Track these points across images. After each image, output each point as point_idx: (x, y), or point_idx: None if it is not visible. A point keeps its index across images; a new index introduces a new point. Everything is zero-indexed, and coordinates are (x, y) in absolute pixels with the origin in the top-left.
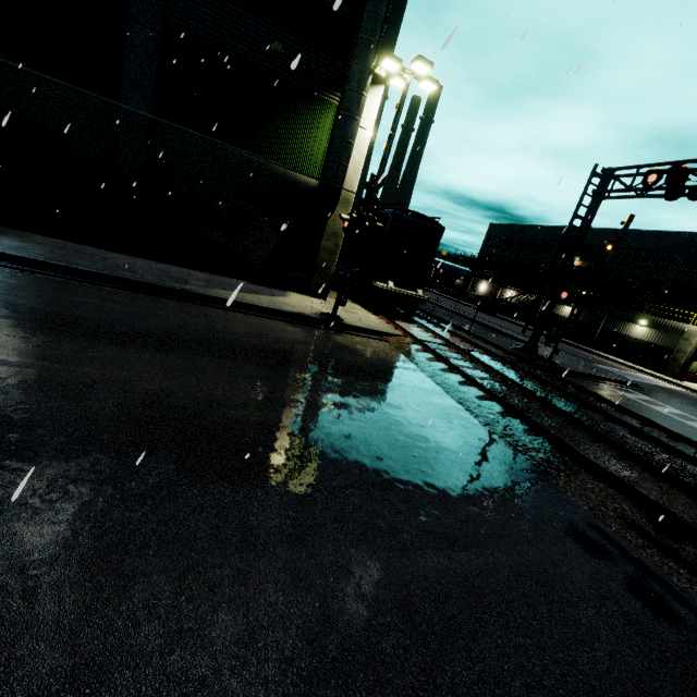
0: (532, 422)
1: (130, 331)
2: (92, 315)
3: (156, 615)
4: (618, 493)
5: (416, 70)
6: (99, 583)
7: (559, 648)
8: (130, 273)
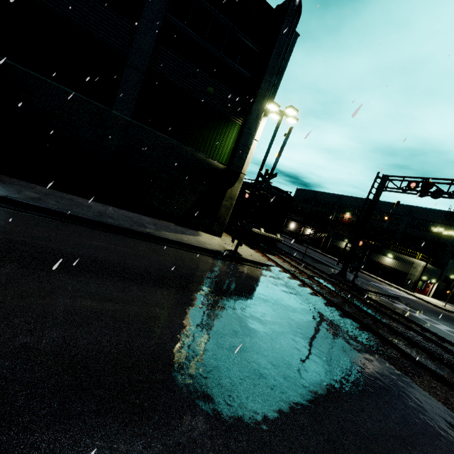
0: (380, 335)
1: (137, 270)
2: (108, 257)
3: None
4: (449, 390)
5: (288, 112)
6: None
7: None
8: (111, 220)
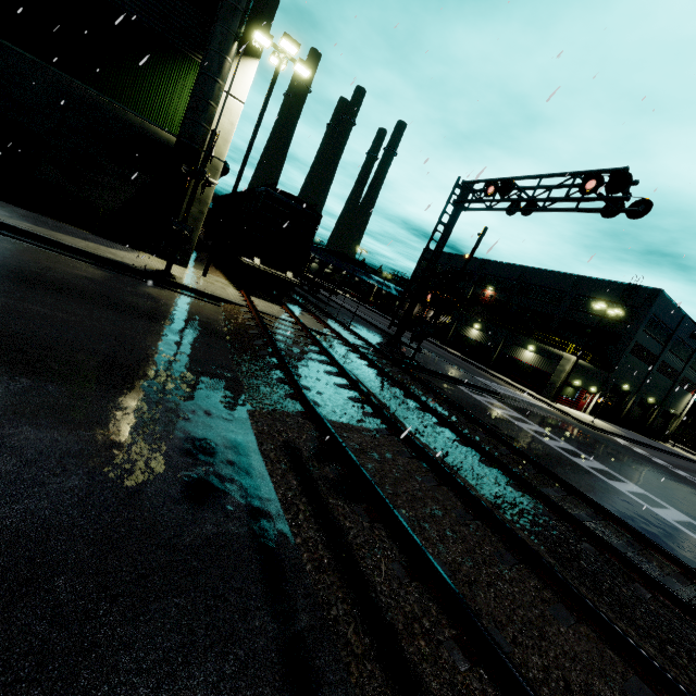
0: (290, 372)
1: None
2: None
3: None
4: (314, 429)
5: (286, 49)
6: None
7: None
8: None
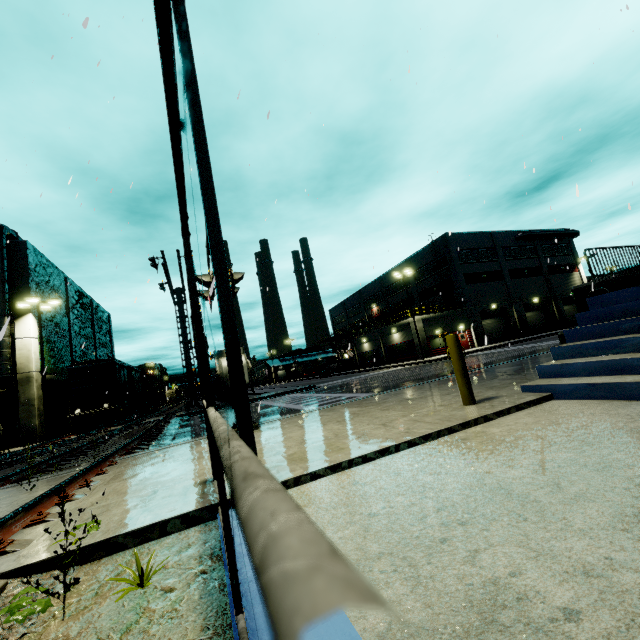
0: None
1: None
2: None
3: None
4: None
5: (34, 301)
6: None
7: None
8: None
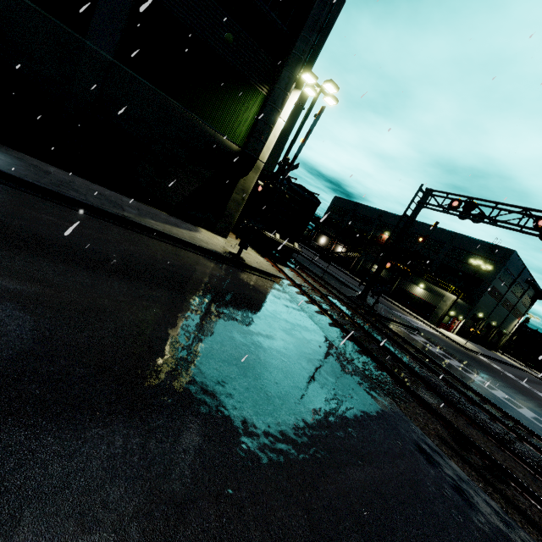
0: (379, 360)
1: (93, 256)
2: (55, 234)
3: (212, 537)
4: (432, 417)
5: (326, 88)
6: (164, 512)
7: (434, 535)
8: (75, 193)
